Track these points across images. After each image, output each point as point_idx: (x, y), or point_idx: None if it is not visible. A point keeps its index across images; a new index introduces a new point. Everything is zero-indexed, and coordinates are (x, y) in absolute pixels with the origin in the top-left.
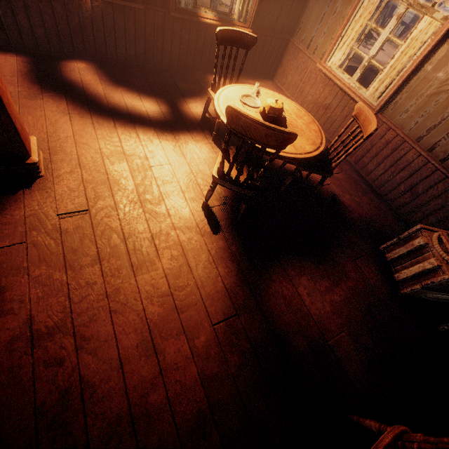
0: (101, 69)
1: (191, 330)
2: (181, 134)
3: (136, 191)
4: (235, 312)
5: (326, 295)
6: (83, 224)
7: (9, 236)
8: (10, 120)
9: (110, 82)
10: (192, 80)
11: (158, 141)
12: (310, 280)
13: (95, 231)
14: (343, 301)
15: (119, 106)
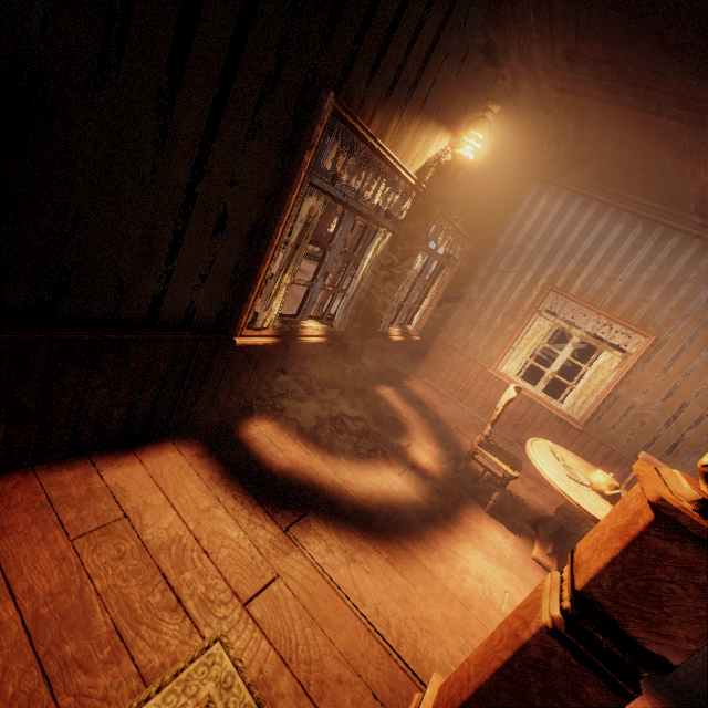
0: (290, 424)
1: None
2: (460, 518)
3: None
4: None
5: None
6: None
7: None
8: None
9: (322, 449)
10: (373, 403)
11: (462, 549)
12: None
13: None
14: None
15: (373, 498)
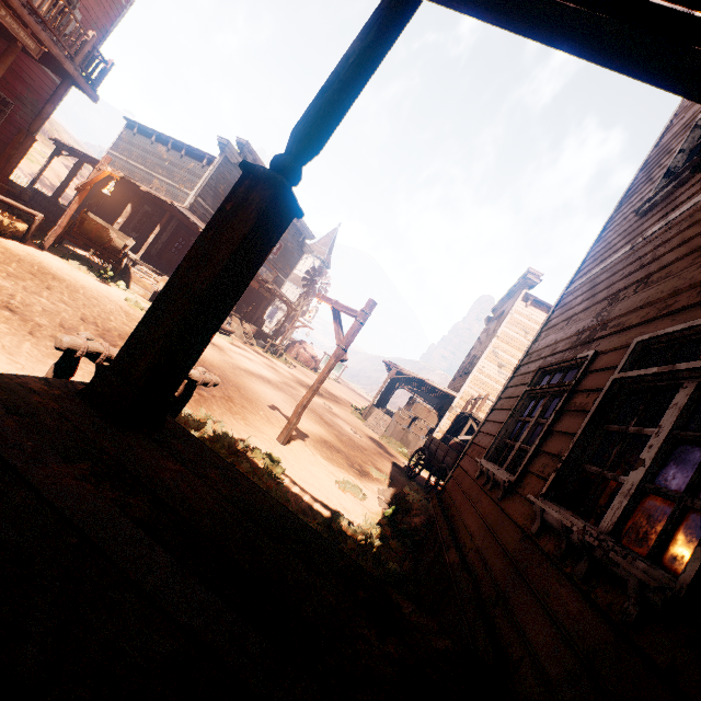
0: None
1: None
2: None
3: None
4: None
5: None
6: None
7: None
8: None
9: None
10: None
11: None
12: None
13: None
14: None
15: None
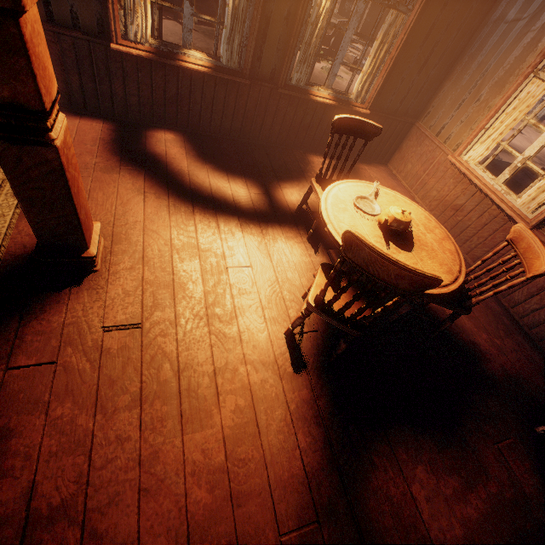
0: (190, 141)
1: (247, 543)
2: (270, 227)
3: (204, 302)
4: (315, 518)
5: (455, 504)
6: (131, 344)
7: (38, 351)
8: (75, 211)
9: (197, 157)
10: (291, 160)
11: (241, 234)
12: (430, 474)
13: (144, 355)
14: (482, 520)
15: (202, 187)
